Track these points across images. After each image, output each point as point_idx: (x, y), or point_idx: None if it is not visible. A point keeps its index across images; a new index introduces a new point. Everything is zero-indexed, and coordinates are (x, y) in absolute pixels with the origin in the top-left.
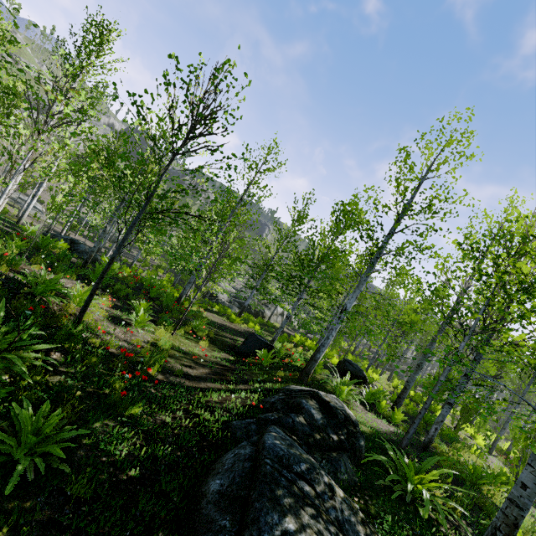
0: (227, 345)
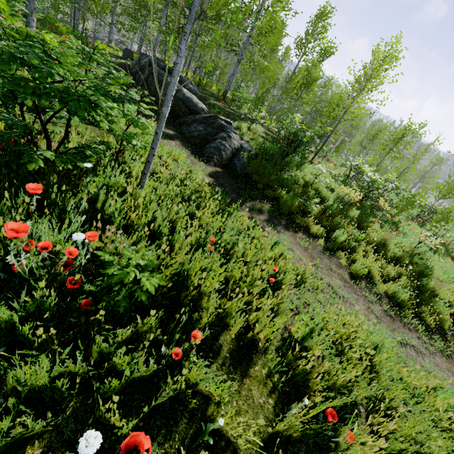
0: (116, 56)
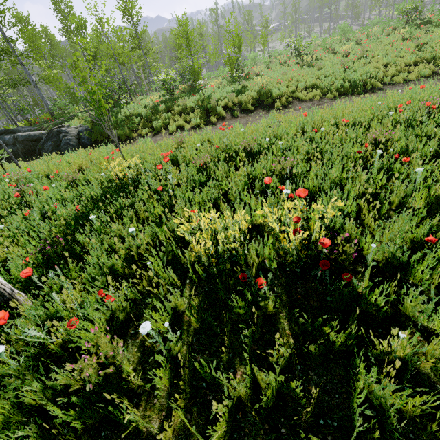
0: None
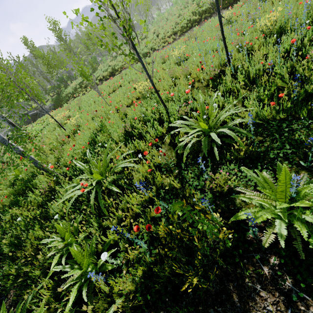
0: None
